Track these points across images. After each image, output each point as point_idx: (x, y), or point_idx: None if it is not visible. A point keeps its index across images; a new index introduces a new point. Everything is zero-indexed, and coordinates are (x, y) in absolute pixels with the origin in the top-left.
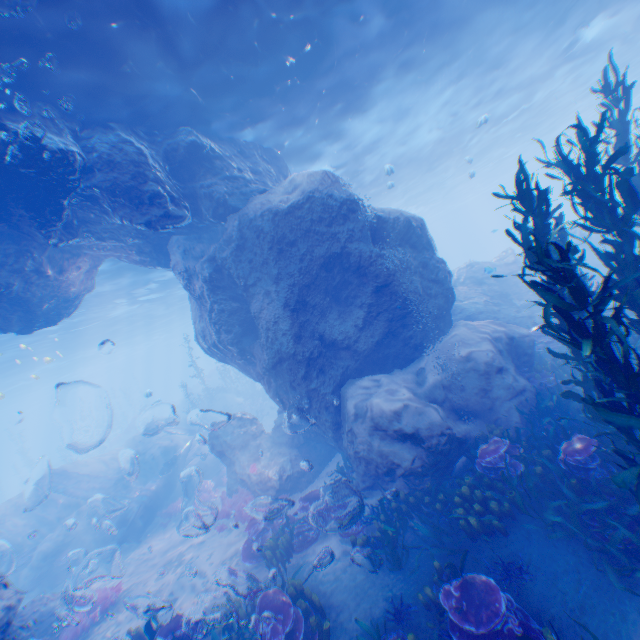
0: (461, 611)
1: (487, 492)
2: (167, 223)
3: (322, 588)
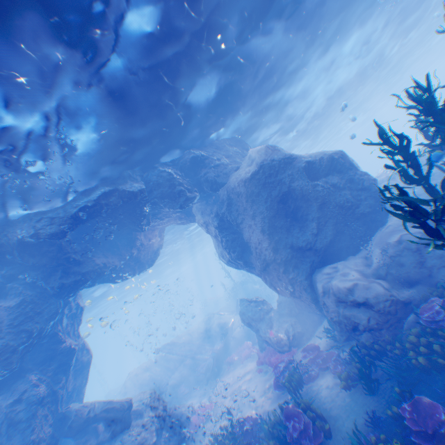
0: (412, 420)
1: (430, 339)
2: (189, 204)
3: (323, 406)
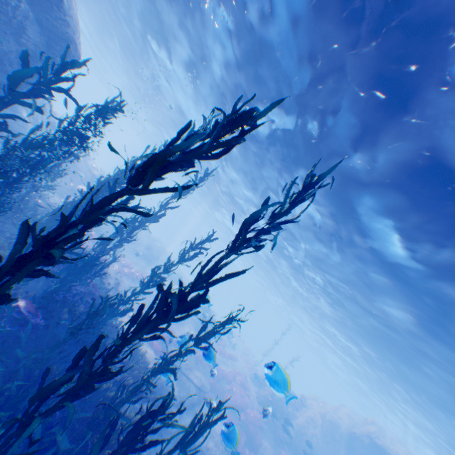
0: None
1: None
2: None
3: None
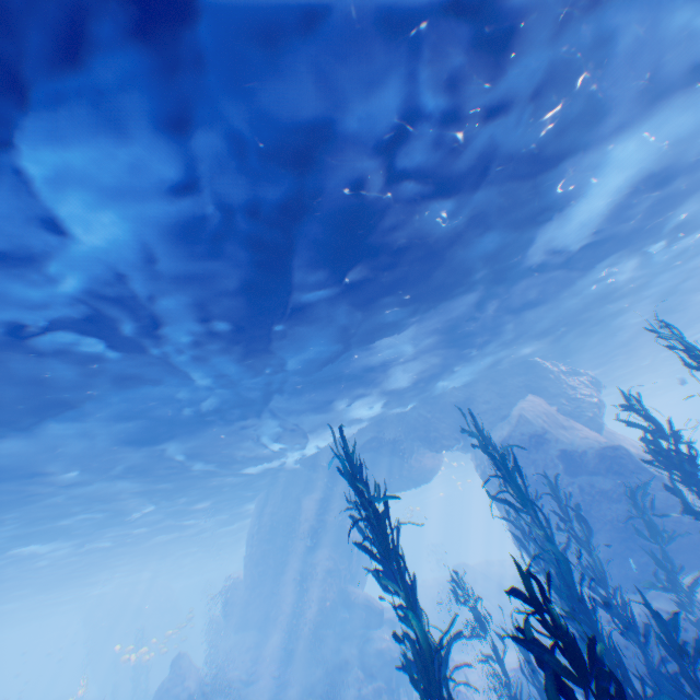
0: None
1: None
2: (444, 450)
3: None
